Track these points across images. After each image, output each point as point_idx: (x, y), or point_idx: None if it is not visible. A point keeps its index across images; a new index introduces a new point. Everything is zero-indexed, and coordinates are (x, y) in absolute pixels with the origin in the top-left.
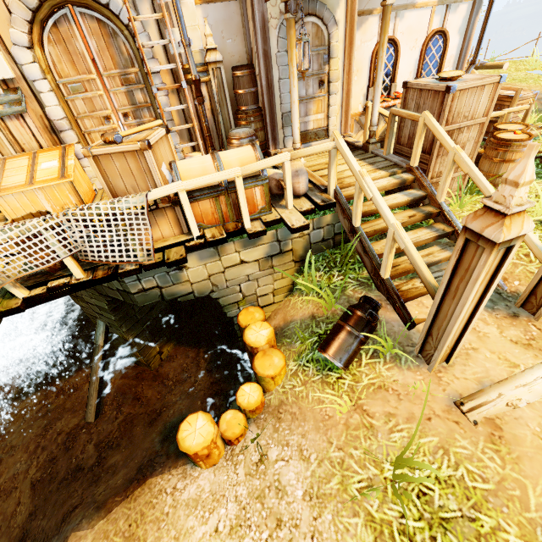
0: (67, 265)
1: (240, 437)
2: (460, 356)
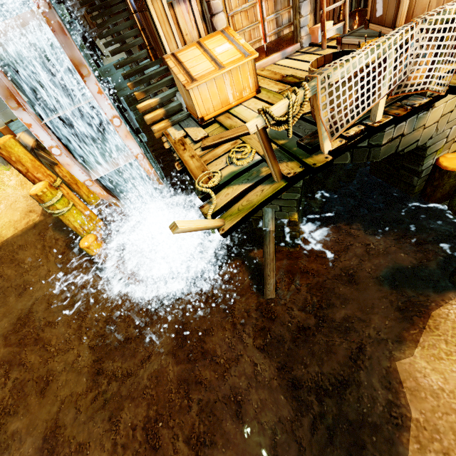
0: (379, 103)
1: None
2: None
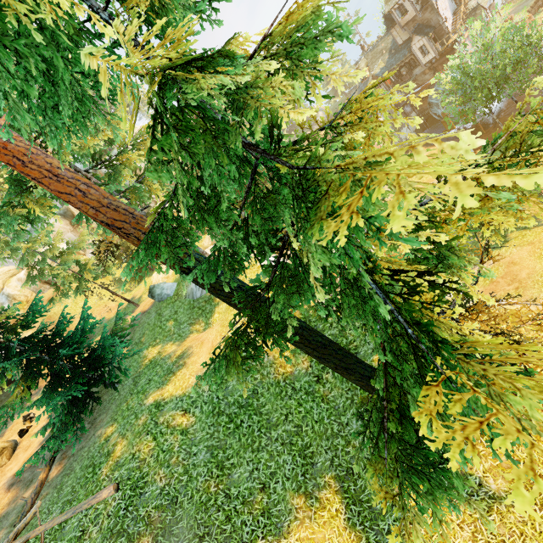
0: None
1: None
2: None
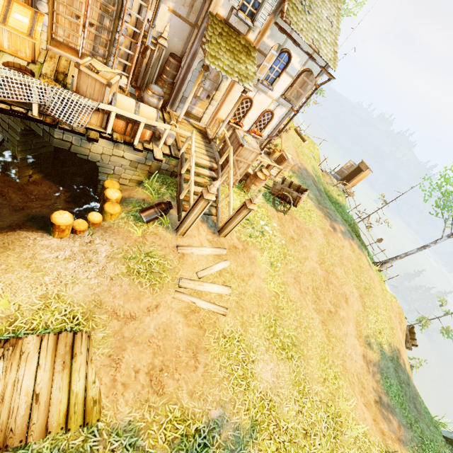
0: (33, 106)
1: (82, 232)
2: (189, 236)
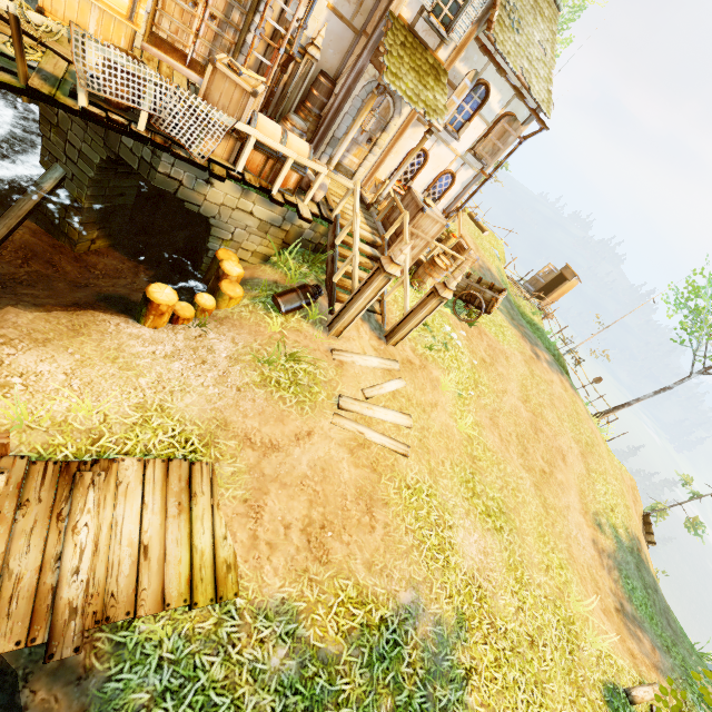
0: (141, 115)
1: (187, 321)
2: (345, 339)
